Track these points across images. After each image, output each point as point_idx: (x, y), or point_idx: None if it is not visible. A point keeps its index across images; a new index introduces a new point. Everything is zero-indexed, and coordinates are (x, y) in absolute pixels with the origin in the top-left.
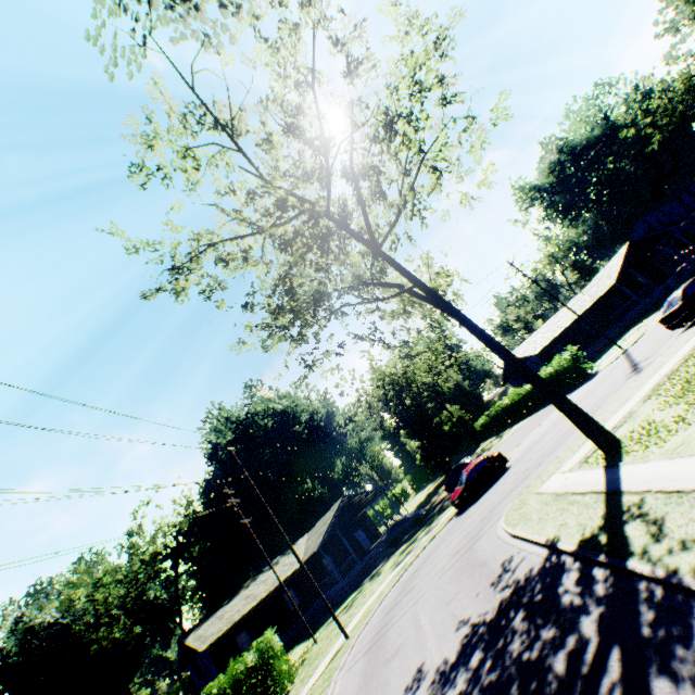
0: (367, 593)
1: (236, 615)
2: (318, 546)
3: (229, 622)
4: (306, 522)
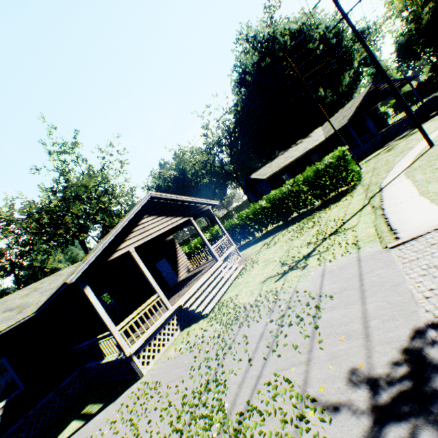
0: (416, 137)
1: (281, 165)
2: (347, 121)
3: (278, 168)
4: (314, 125)
